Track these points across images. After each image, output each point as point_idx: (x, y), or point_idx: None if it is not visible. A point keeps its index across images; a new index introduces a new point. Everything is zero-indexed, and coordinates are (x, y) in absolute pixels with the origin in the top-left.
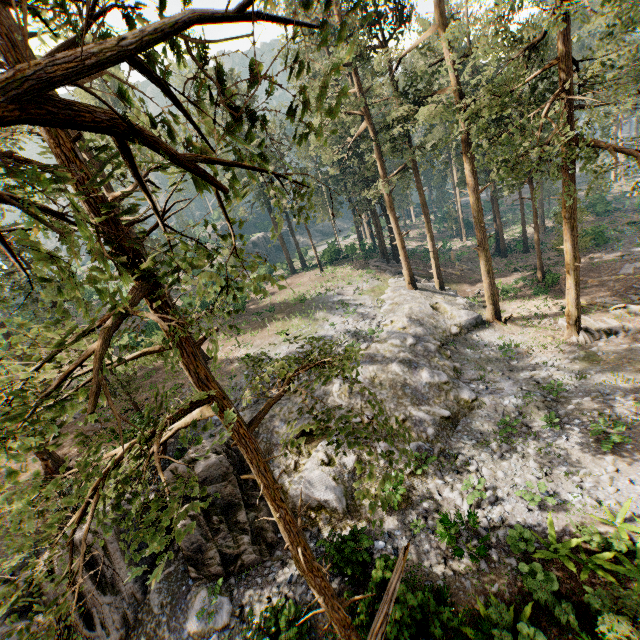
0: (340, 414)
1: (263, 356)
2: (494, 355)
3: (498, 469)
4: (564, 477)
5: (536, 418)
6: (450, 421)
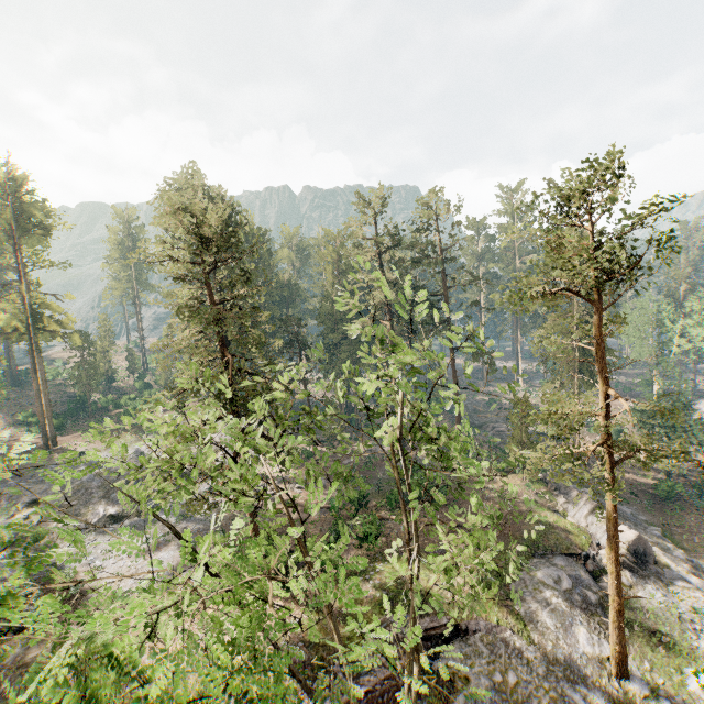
0: (62, 497)
1: (80, 454)
2: (201, 492)
3: (97, 545)
4: (110, 555)
5: (152, 529)
6: (115, 519)
